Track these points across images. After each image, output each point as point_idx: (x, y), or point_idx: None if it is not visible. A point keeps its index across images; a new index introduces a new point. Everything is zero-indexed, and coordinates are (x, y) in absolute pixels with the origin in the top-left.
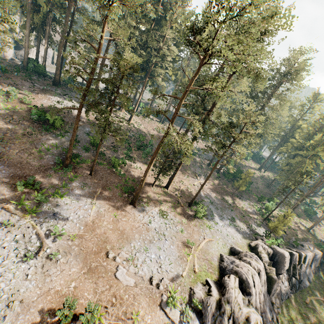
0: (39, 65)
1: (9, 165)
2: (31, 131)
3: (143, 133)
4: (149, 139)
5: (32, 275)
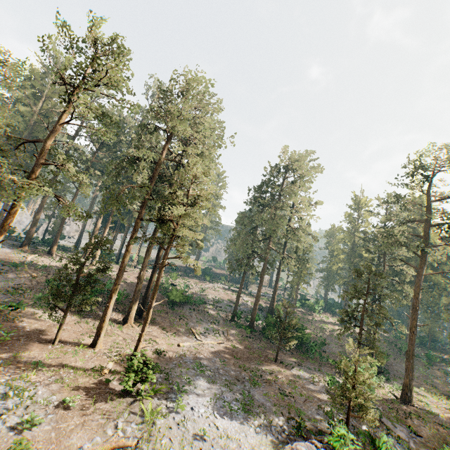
0: None
1: None
2: None
3: (108, 279)
4: None
5: None
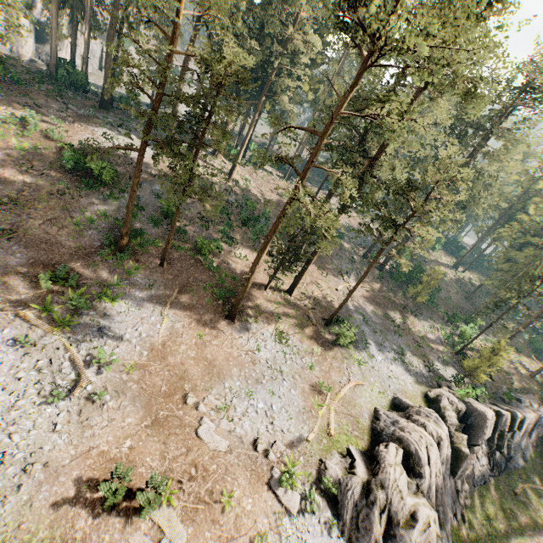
0: (76, 71)
1: (28, 245)
2: (63, 189)
3: (253, 197)
4: (264, 209)
5: (62, 425)
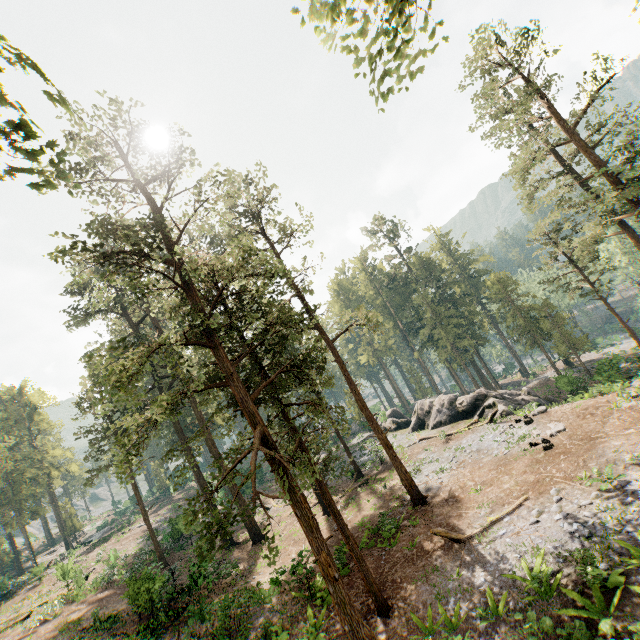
0: None
1: None
2: None
3: None
4: (112, 610)
5: None
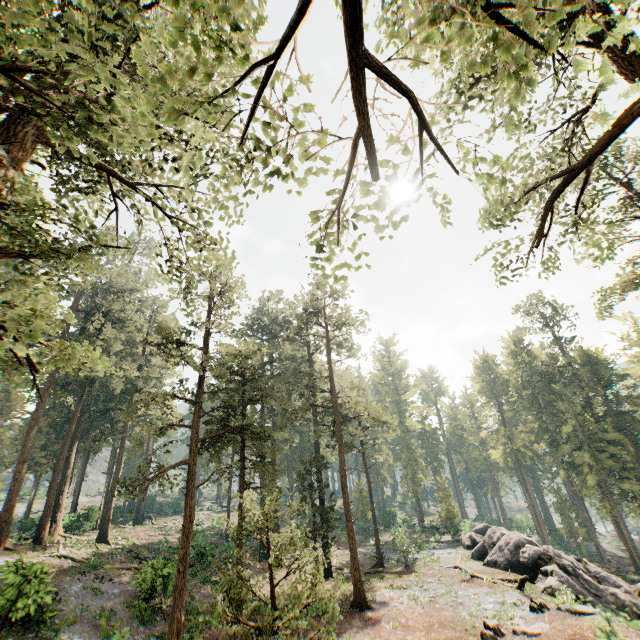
0: None
1: None
2: None
3: (154, 546)
4: None
5: None
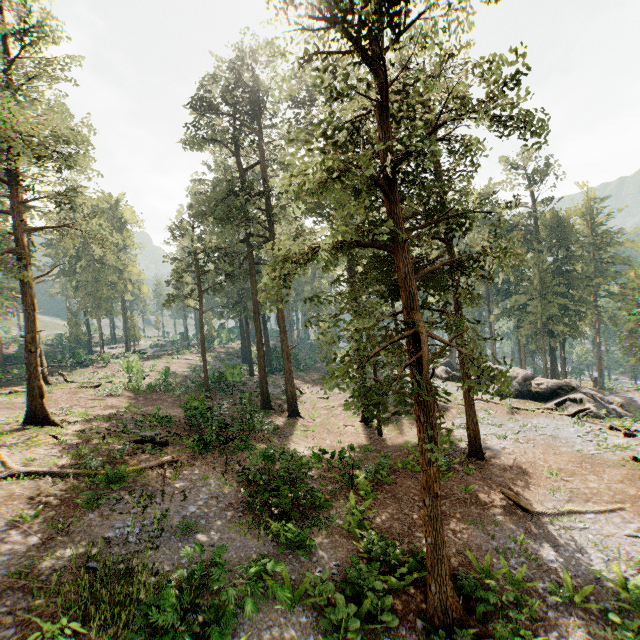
0: None
1: None
2: None
3: (125, 416)
4: (166, 412)
5: None
